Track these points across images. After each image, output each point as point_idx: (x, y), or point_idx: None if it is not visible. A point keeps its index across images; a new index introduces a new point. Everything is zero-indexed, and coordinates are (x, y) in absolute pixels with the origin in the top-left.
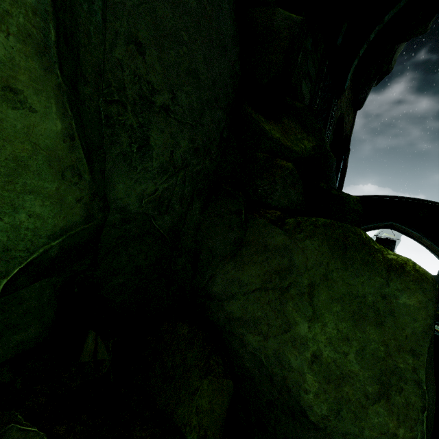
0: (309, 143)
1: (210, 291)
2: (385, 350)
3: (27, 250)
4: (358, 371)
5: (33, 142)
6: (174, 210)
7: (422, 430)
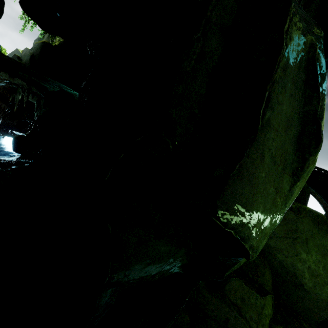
0: None
1: None
2: None
3: None
4: (322, 273)
5: None
6: None
7: None
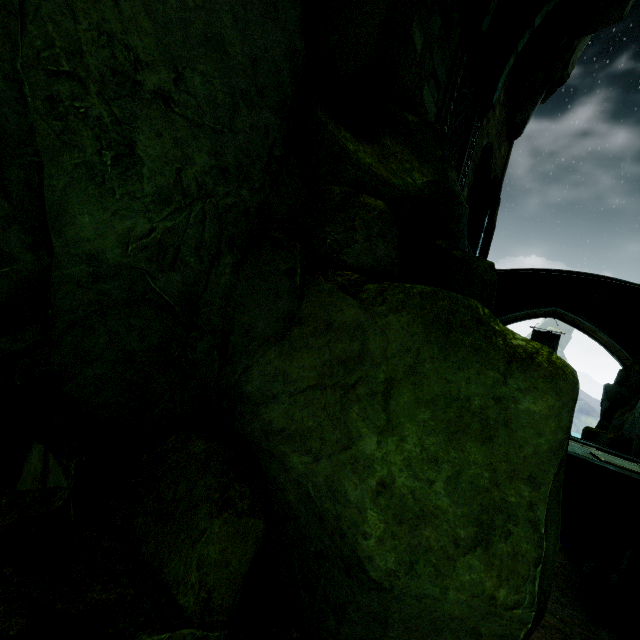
0: (421, 177)
1: (243, 390)
2: (491, 477)
3: None
4: (447, 507)
5: None
6: (187, 266)
7: (532, 591)
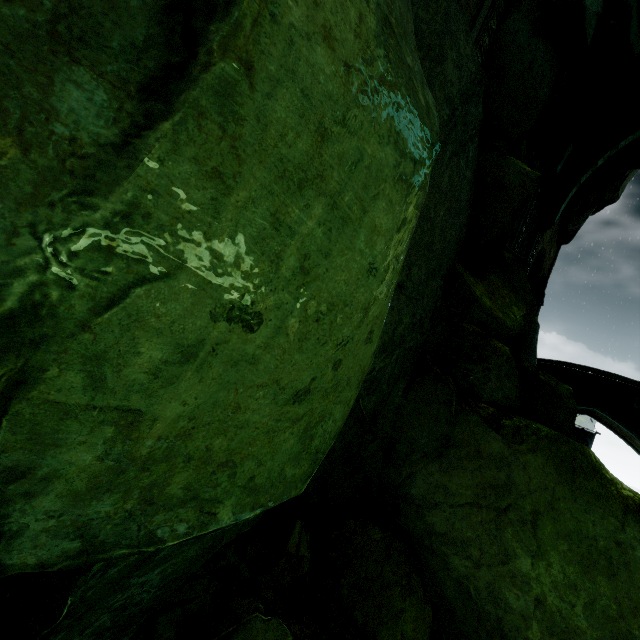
0: (518, 311)
1: (408, 492)
2: (618, 609)
3: (323, 451)
4: (585, 628)
5: (360, 364)
6: (381, 391)
7: None
